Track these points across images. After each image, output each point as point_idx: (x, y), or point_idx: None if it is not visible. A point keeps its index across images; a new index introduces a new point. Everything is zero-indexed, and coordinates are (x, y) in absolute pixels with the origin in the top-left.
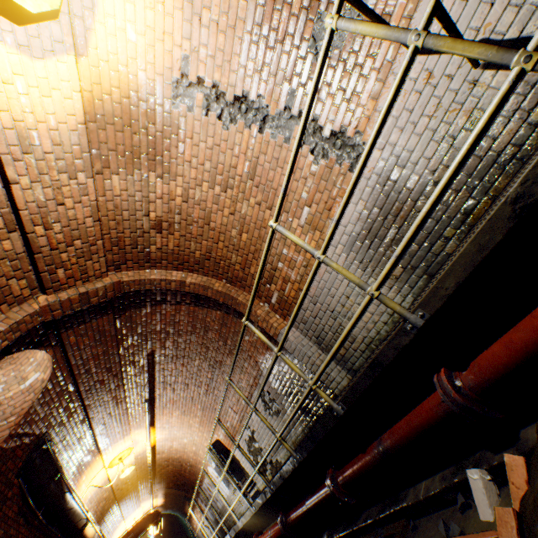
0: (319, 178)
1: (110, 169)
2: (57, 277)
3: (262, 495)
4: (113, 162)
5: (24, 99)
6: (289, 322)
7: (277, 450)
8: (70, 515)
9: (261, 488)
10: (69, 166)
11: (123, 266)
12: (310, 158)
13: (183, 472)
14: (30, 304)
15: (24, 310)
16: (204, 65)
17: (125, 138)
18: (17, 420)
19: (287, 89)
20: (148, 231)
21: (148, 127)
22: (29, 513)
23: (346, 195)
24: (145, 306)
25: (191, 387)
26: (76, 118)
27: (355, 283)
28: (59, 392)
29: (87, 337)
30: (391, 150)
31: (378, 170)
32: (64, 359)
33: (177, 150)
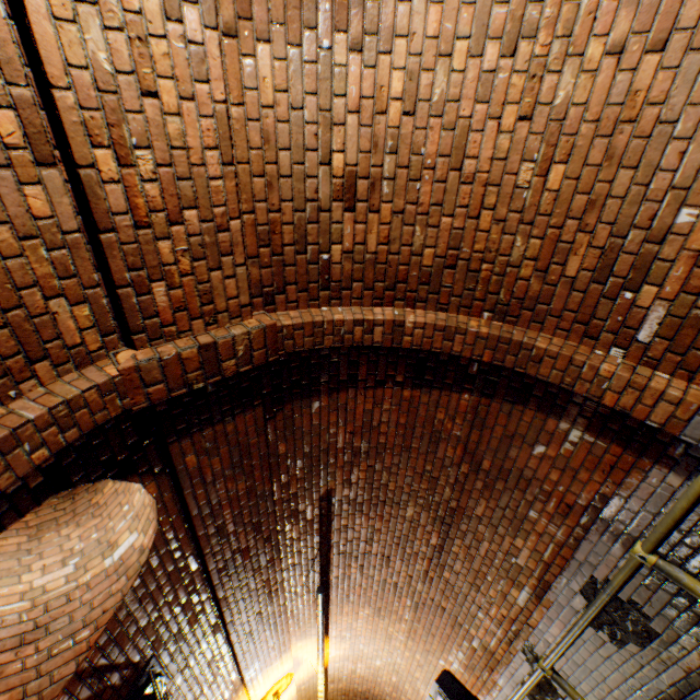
0: None
1: (252, 24)
2: (152, 305)
3: None
4: (258, 3)
5: None
6: None
7: None
8: None
9: None
10: None
11: (278, 299)
12: None
13: None
14: (100, 368)
15: (86, 378)
16: None
17: None
18: (91, 638)
19: None
20: (326, 207)
21: None
22: None
23: None
24: (316, 393)
25: (393, 564)
26: None
27: None
28: (171, 575)
29: (217, 457)
30: None
31: None
32: (177, 504)
33: None
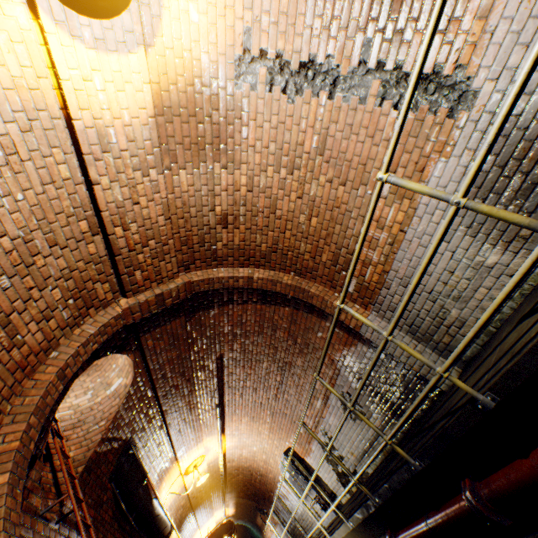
0: (406, 136)
1: (177, 164)
2: (135, 280)
3: (363, 509)
4: (180, 156)
5: (102, 96)
6: (406, 296)
7: (362, 458)
8: (157, 522)
9: (344, 502)
10: (142, 162)
11: (191, 267)
12: (393, 114)
13: (253, 482)
14: (113, 308)
15: (109, 313)
16: (267, 34)
17: (190, 129)
18: (106, 425)
19: (362, 40)
20: (214, 227)
21: (211, 114)
22: (121, 517)
23: (509, 103)
24: (212, 307)
25: (259, 392)
26: (146, 111)
27: (522, 225)
28: (140, 398)
29: (163, 341)
30: (510, 75)
31: (491, 106)
32: (143, 364)
33: (241, 136)
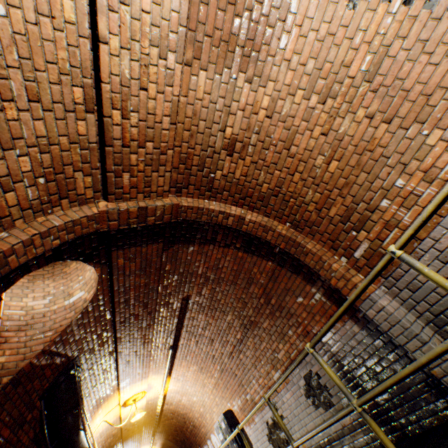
0: None
1: (199, 61)
2: (121, 183)
3: None
4: (205, 53)
5: None
6: None
7: None
8: None
9: None
10: (162, 38)
11: (183, 191)
12: None
13: (184, 430)
14: (90, 207)
15: (83, 211)
16: None
17: (225, 21)
18: (52, 336)
19: None
20: (218, 152)
21: (253, 8)
22: (44, 440)
23: None
24: (193, 243)
25: (214, 344)
26: None
27: None
28: (96, 317)
29: (134, 263)
30: None
31: None
32: (108, 282)
33: (278, 44)
